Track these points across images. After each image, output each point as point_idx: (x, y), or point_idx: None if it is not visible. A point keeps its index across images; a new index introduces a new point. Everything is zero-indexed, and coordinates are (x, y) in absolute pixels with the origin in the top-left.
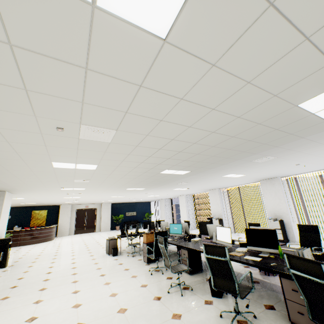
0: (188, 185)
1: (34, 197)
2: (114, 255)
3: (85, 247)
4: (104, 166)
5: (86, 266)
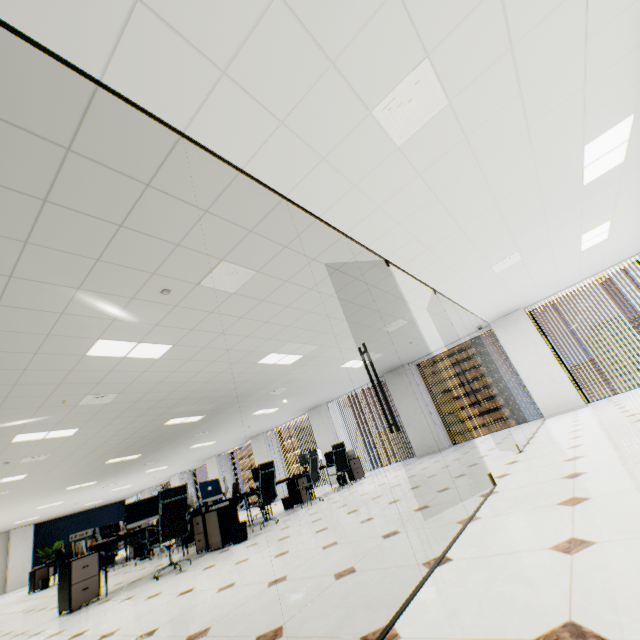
0: (162, 463)
1: None
2: (44, 588)
3: None
4: (35, 473)
5: None
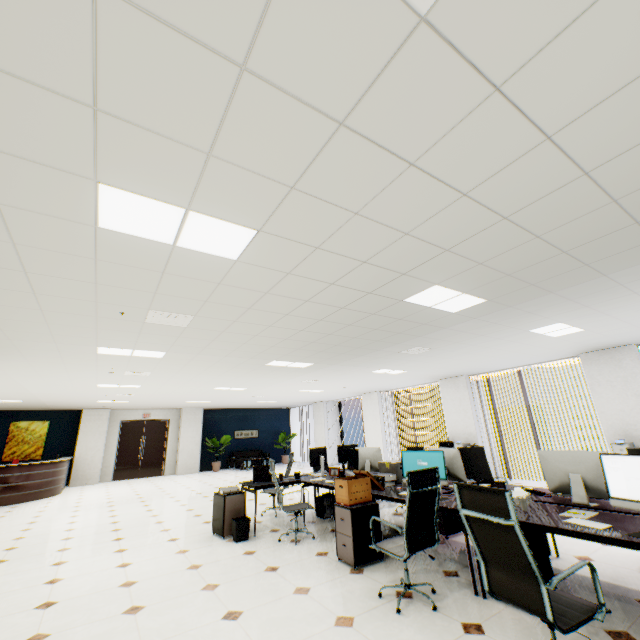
0: (418, 359)
1: (18, 379)
2: (240, 540)
3: (149, 515)
4: (272, 244)
5: (165, 576)
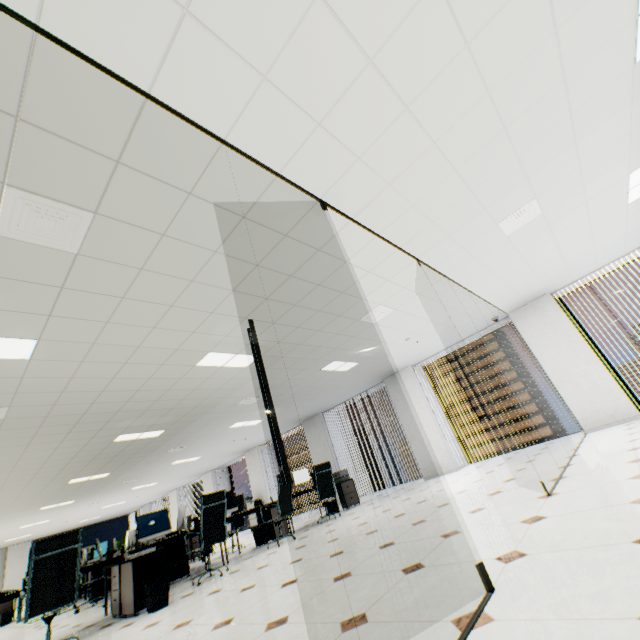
0: (146, 480)
1: None
2: (4, 624)
3: None
4: None
5: None
